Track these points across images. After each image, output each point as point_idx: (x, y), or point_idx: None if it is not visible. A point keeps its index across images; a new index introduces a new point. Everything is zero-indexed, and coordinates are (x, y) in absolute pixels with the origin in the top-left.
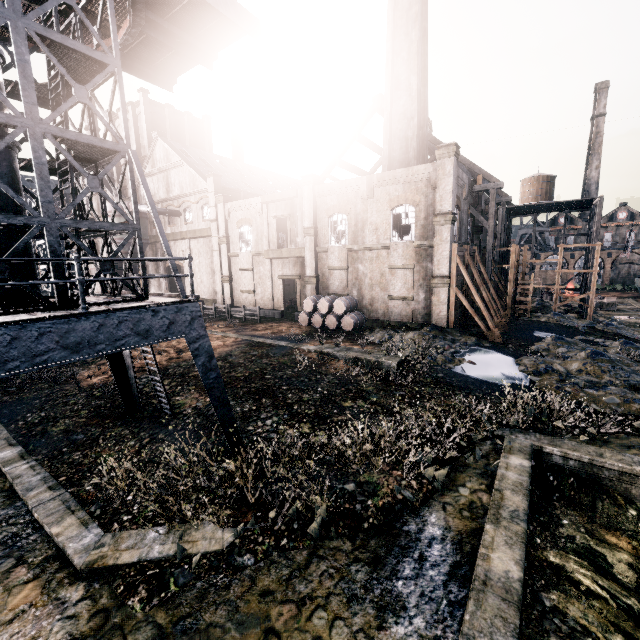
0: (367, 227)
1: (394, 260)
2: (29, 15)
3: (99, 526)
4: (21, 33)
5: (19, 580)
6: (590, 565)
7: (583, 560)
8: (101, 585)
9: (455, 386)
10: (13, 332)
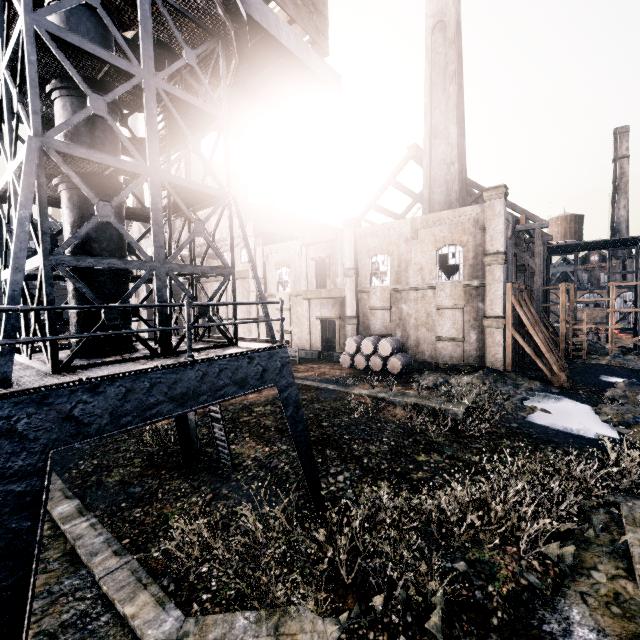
0: (411, 267)
1: (441, 300)
2: (159, 75)
3: (176, 606)
4: (152, 90)
5: None
6: None
7: None
8: None
9: (536, 438)
10: (128, 383)
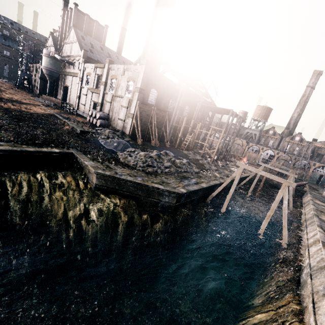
0: (120, 87)
1: (123, 103)
2: None
3: None
4: None
5: None
6: (47, 175)
7: (47, 174)
8: None
9: (87, 141)
10: None
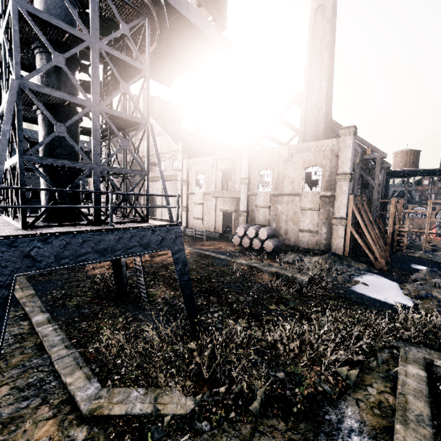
0: (286, 180)
1: (304, 204)
2: (102, 40)
3: (98, 381)
4: (96, 51)
5: (43, 416)
6: None
7: None
8: (99, 430)
9: (354, 301)
10: (68, 239)
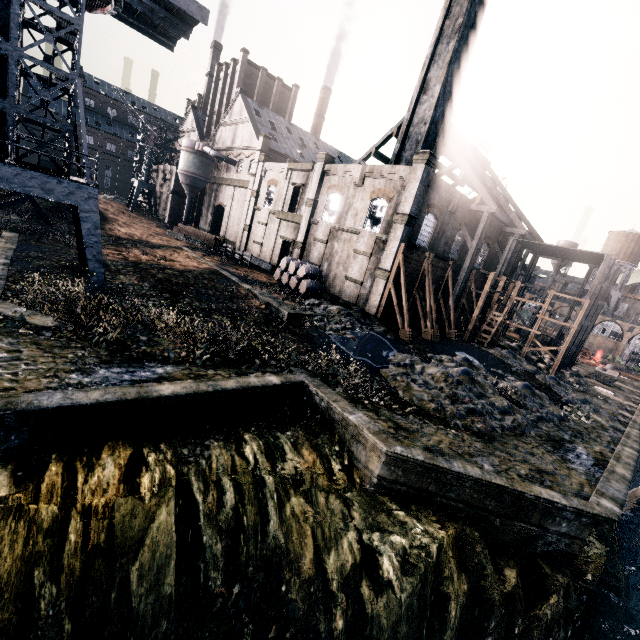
0: (351, 211)
1: (359, 246)
2: None
3: (2, 298)
4: None
5: None
6: (263, 449)
7: (263, 446)
8: None
9: (312, 342)
10: None
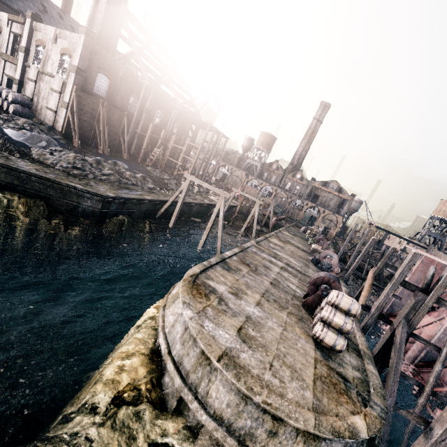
0: (50, 61)
1: (54, 86)
2: None
3: None
4: None
5: None
6: None
7: None
8: None
9: None
10: None
